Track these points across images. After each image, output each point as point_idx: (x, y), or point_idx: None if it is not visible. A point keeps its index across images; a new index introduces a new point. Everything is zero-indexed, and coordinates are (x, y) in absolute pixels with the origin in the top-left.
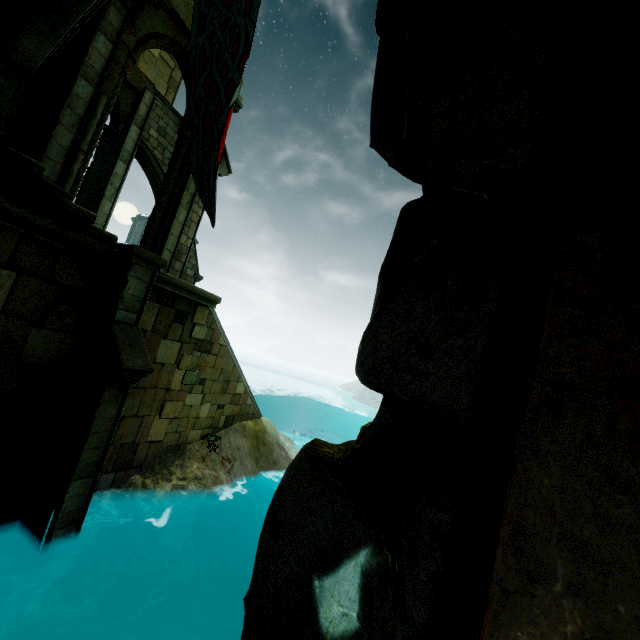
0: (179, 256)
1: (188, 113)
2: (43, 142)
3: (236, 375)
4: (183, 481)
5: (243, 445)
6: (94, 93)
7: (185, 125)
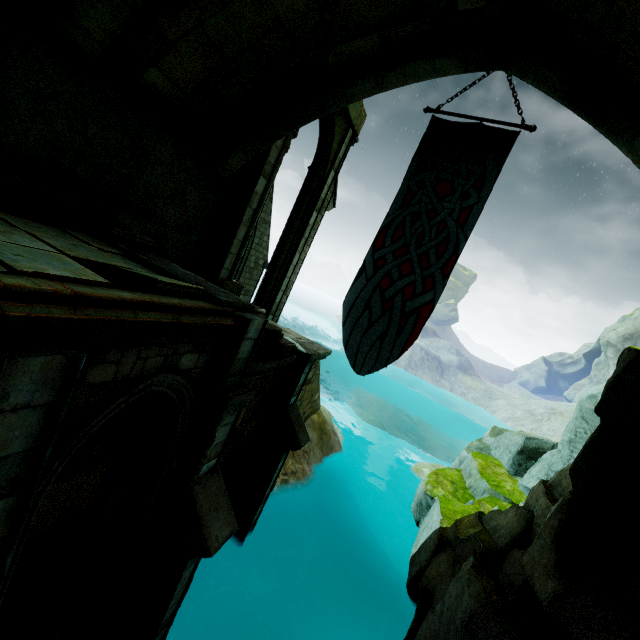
0: (286, 291)
1: (318, 164)
2: (229, 241)
3: (317, 389)
4: (286, 476)
5: (313, 437)
6: (266, 185)
7: (313, 175)
